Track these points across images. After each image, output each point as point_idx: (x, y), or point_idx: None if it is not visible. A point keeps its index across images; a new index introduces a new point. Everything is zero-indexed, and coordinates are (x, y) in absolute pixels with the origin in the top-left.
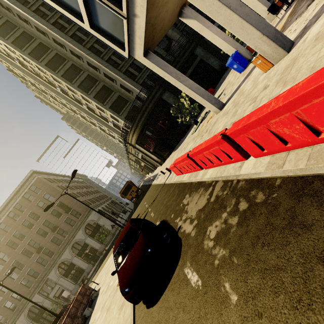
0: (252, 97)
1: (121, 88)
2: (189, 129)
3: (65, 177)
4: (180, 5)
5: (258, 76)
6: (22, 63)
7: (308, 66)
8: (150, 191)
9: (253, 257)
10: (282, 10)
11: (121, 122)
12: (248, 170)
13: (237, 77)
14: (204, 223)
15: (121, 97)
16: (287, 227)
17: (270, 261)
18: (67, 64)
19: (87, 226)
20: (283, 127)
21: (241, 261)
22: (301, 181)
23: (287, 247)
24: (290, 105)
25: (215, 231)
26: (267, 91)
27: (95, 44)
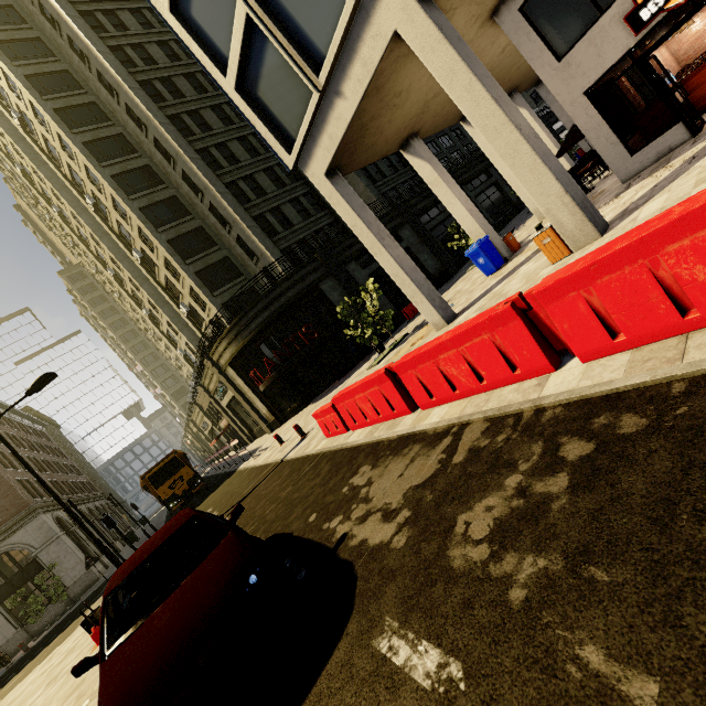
0: None
1: (238, 244)
2: (358, 364)
3: None
4: (410, 130)
5: (536, 271)
6: (26, 122)
7: None
8: (229, 483)
9: (677, 551)
10: None
11: (210, 312)
12: (570, 385)
13: (478, 282)
14: (441, 509)
15: (230, 262)
16: None
17: None
18: (136, 161)
19: None
20: (695, 264)
21: (629, 573)
22: None
23: None
24: None
25: (490, 519)
26: None
27: (214, 148)
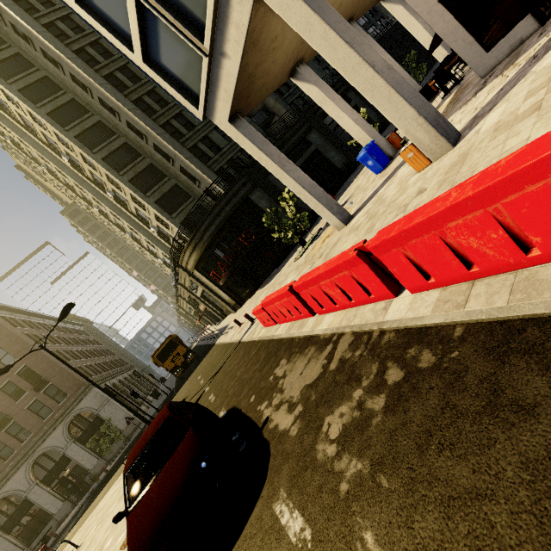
0: (399, 205)
1: (182, 173)
2: (290, 254)
3: (46, 320)
4: (294, 60)
5: (407, 178)
6: (2, 103)
7: (489, 162)
8: (210, 355)
9: (423, 473)
10: (438, 99)
11: (173, 230)
12: (401, 314)
13: (371, 179)
14: (318, 409)
15: (179, 188)
16: (486, 410)
17: (458, 481)
18: (90, 119)
19: (76, 420)
20: (469, 236)
21: (398, 484)
22: (502, 329)
23: (492, 451)
24: (487, 195)
25: (341, 425)
26: (423, 197)
27: (146, 96)
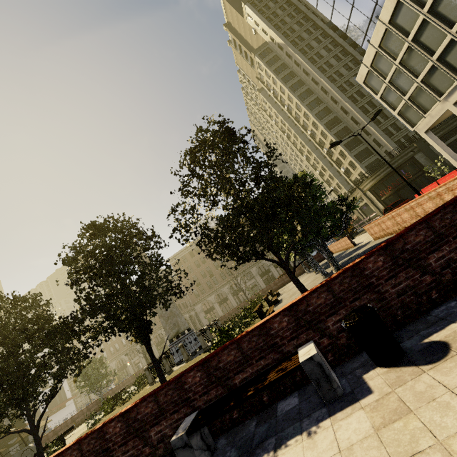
0: None
1: (372, 141)
2: None
3: None
4: None
5: None
6: (288, 108)
7: None
8: None
9: None
10: None
11: (357, 170)
12: None
13: None
14: None
15: (368, 149)
16: None
17: None
18: (331, 116)
19: None
20: None
21: None
22: None
23: None
24: None
25: None
26: None
27: (366, 104)
